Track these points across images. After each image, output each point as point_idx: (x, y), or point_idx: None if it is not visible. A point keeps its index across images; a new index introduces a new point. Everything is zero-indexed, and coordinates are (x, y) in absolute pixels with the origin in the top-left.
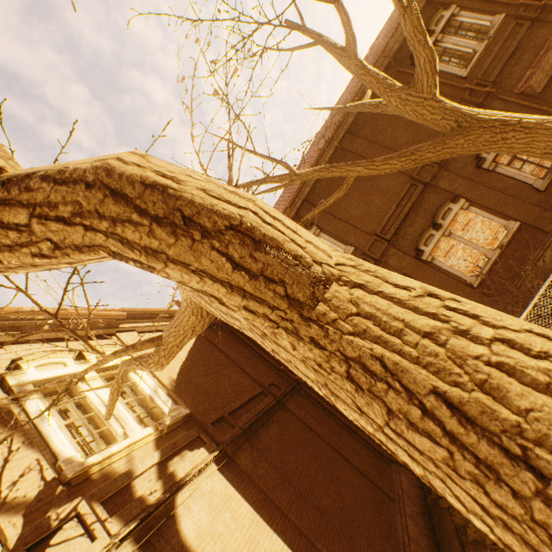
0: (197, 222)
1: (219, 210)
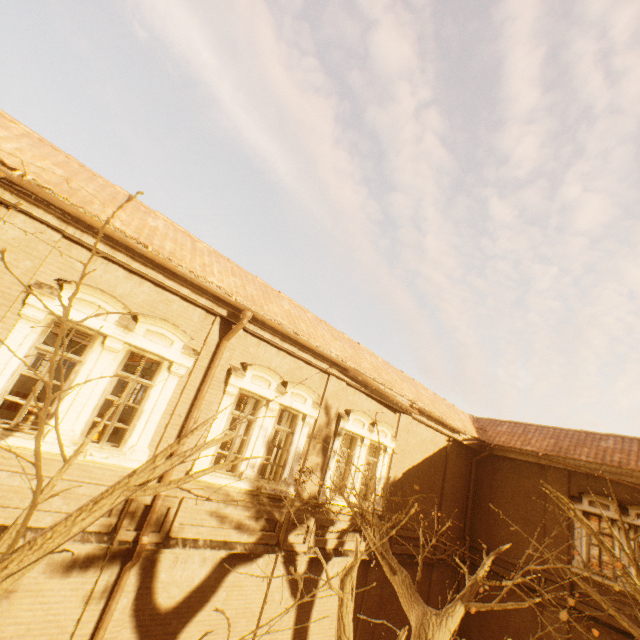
0: None
1: None
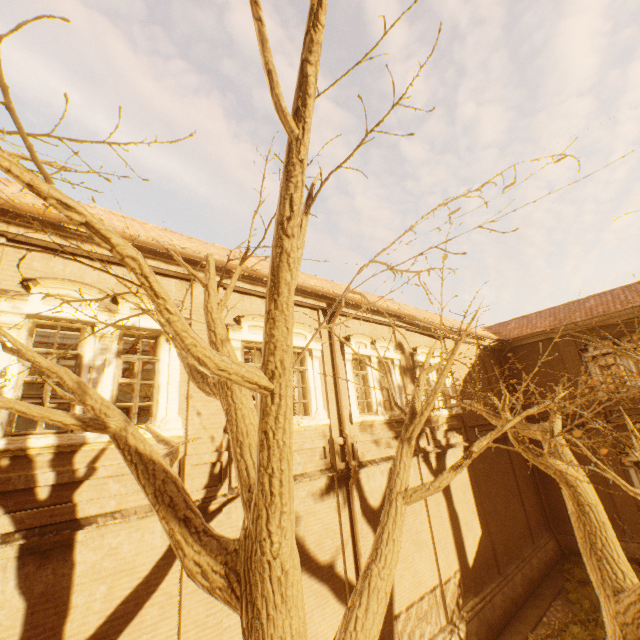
0: (572, 488)
1: (577, 489)
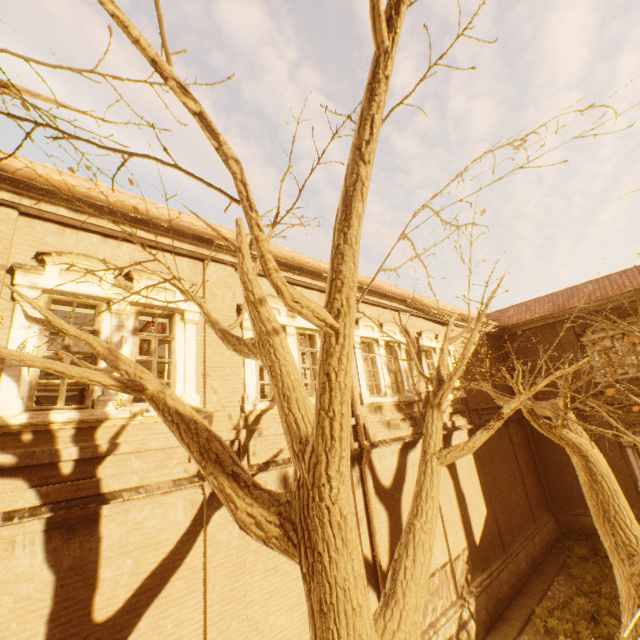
0: (585, 458)
1: (590, 459)
